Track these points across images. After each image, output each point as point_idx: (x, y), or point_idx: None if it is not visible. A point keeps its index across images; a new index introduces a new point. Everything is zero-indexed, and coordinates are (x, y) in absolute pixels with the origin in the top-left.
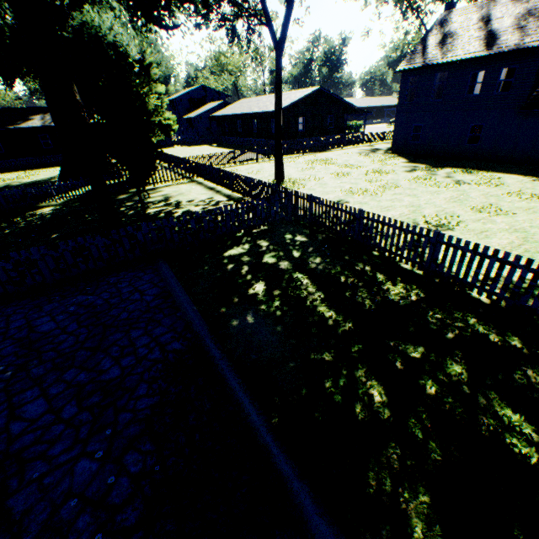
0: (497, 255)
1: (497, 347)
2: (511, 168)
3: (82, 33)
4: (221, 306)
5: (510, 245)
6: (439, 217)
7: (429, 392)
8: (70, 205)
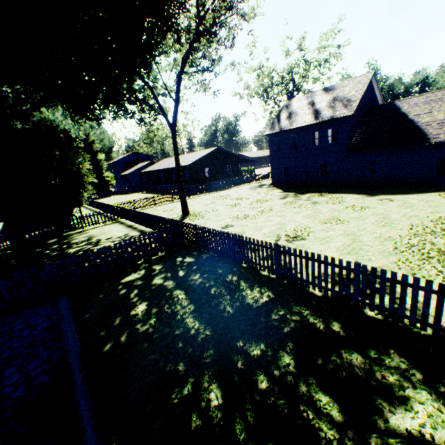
0: (314, 257)
1: (321, 333)
2: (351, 190)
3: (40, 124)
4: (102, 331)
5: (343, 246)
6: (296, 230)
7: (260, 387)
8: (2, 253)
